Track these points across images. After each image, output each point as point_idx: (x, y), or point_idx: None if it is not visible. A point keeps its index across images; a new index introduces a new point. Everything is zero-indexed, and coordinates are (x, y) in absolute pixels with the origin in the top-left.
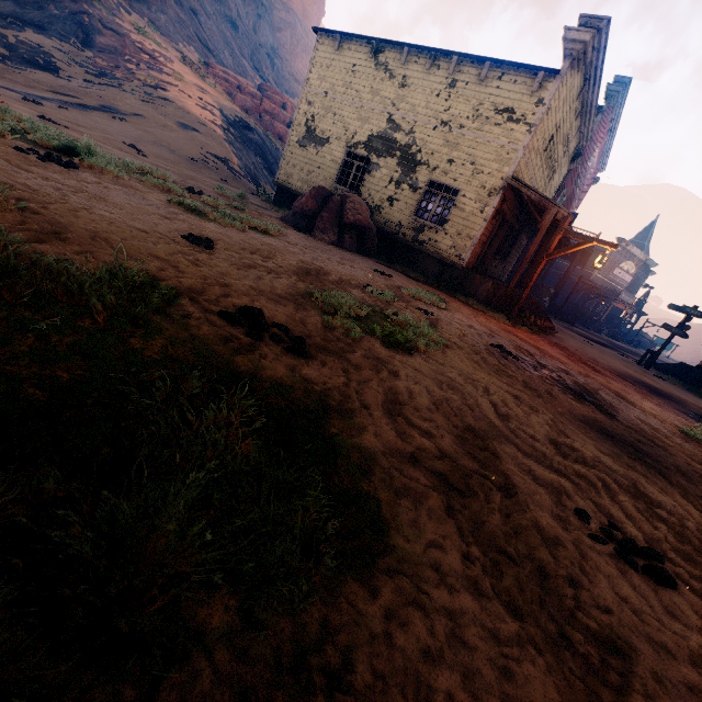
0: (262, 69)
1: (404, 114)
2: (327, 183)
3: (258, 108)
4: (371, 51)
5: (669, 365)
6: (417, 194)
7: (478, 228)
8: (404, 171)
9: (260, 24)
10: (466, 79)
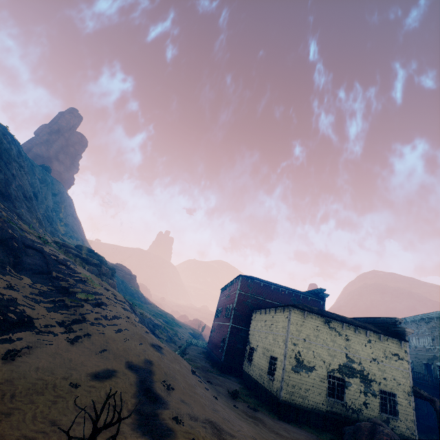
0: (52, 222)
1: (353, 354)
2: (321, 397)
3: (99, 272)
4: (326, 321)
5: None
6: (377, 398)
7: (413, 414)
8: (365, 385)
9: (48, 193)
10: (374, 339)
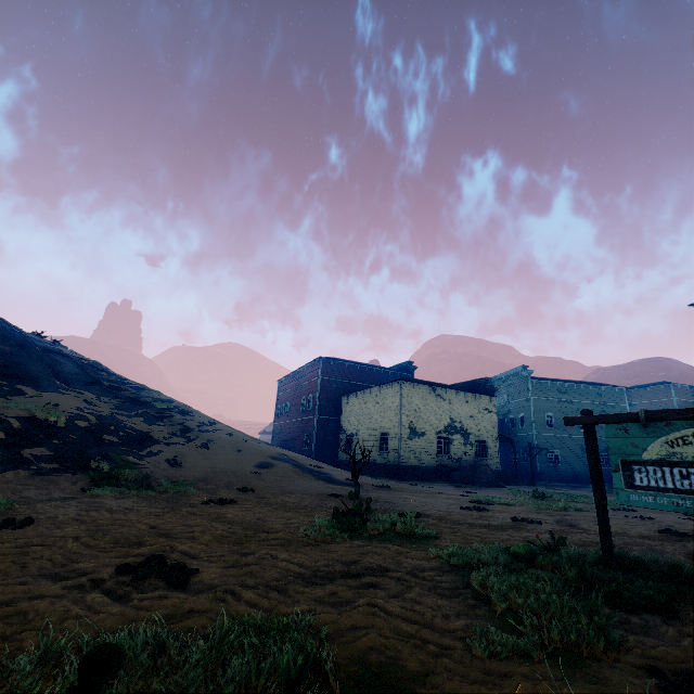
0: None
1: (455, 415)
2: (432, 455)
3: None
4: (433, 390)
5: None
6: (473, 447)
7: (498, 453)
8: (465, 439)
9: None
10: (471, 399)
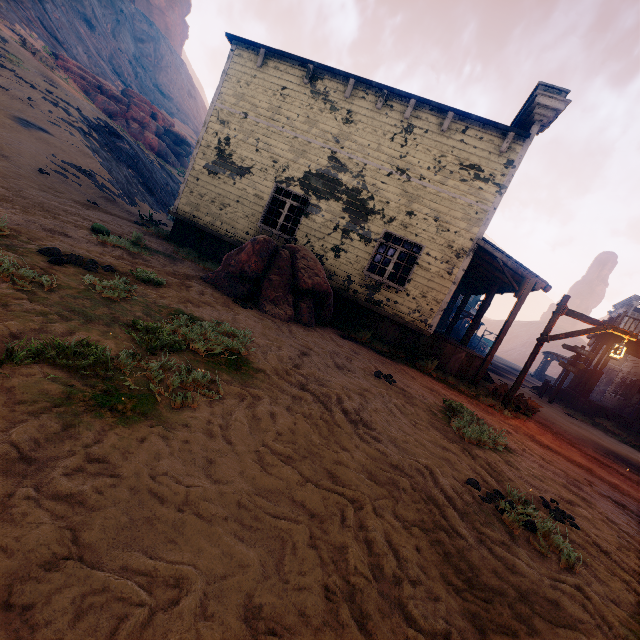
0: (124, 75)
1: (350, 153)
2: (249, 222)
3: (124, 113)
4: (306, 75)
5: (550, 390)
6: (370, 246)
7: (446, 291)
8: (352, 218)
9: (120, 30)
10: (425, 126)
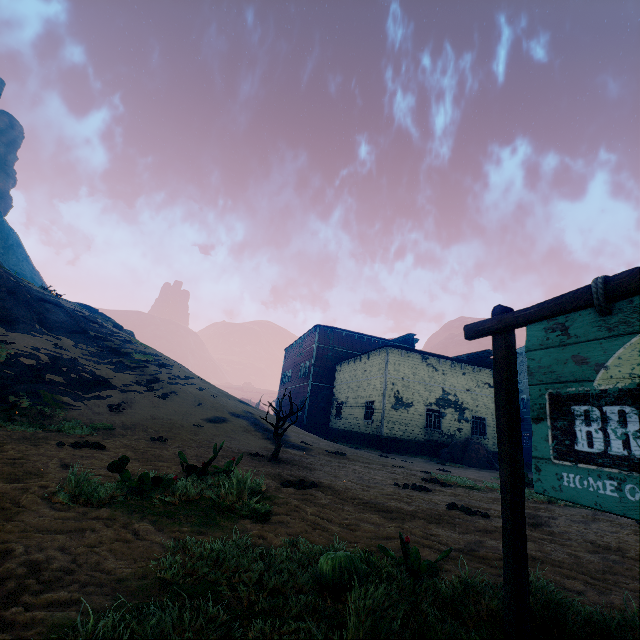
0: None
1: (449, 387)
2: (420, 428)
3: None
4: (424, 358)
5: None
6: (469, 423)
7: None
8: (459, 414)
9: None
10: (468, 371)
